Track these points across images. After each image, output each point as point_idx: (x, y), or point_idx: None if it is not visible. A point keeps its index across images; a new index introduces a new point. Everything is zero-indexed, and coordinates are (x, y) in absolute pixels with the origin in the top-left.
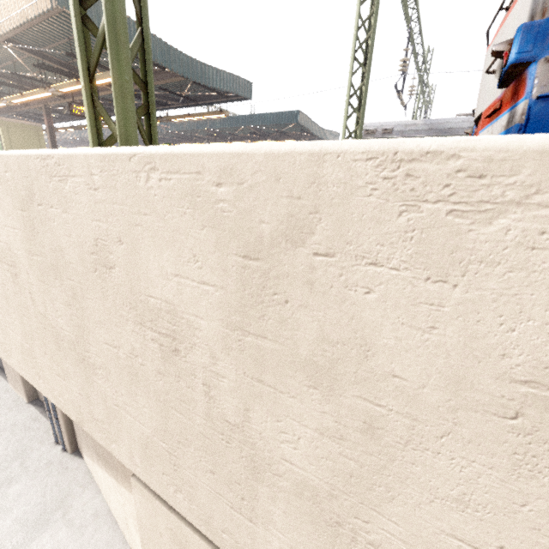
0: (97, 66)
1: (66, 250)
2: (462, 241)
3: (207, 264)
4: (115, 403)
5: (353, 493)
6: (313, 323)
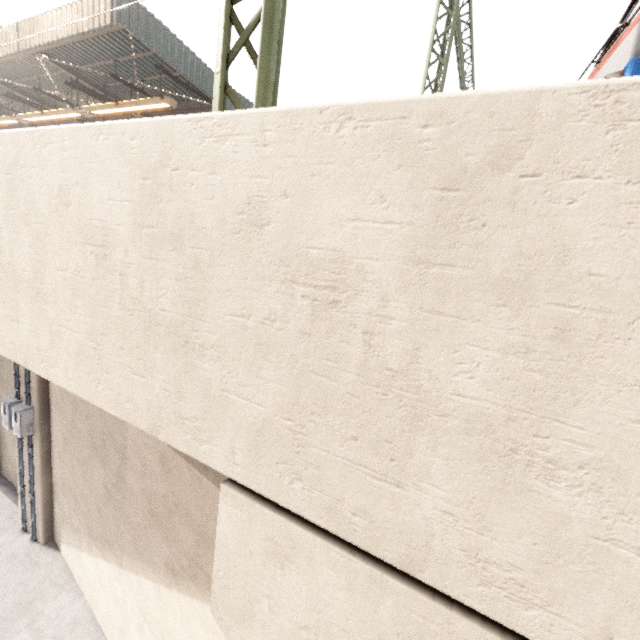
0: (140, 92)
1: (201, 214)
2: None
3: (396, 203)
4: (223, 388)
5: (535, 409)
6: (511, 241)
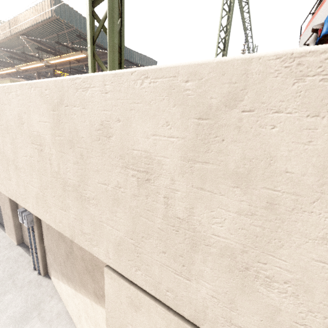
0: (71, 49)
1: (80, 130)
2: (327, 94)
3: (174, 126)
4: (100, 220)
5: (258, 247)
6: (239, 150)
